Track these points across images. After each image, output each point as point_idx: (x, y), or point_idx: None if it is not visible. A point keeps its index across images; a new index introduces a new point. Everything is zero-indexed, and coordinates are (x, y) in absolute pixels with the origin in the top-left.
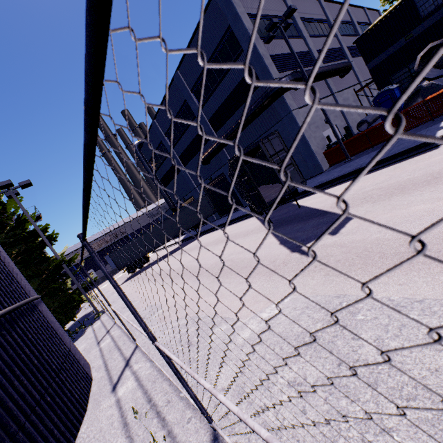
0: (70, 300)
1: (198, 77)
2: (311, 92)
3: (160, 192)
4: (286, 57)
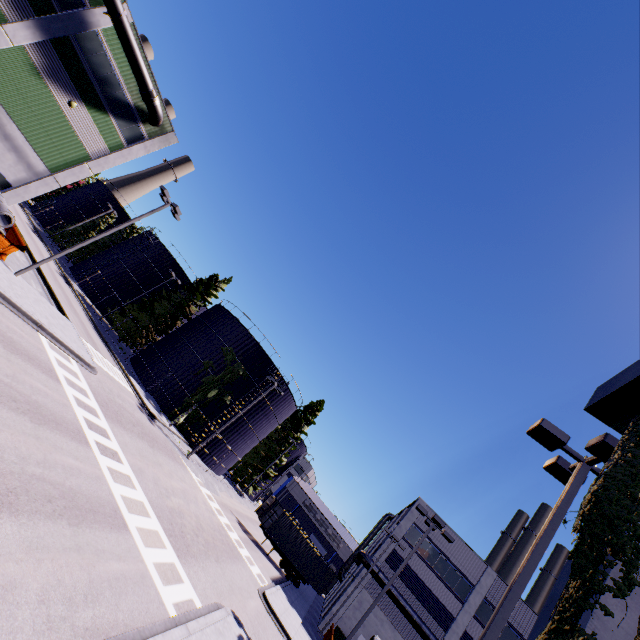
0: (246, 477)
1: (399, 520)
2: (400, 616)
3: (355, 550)
4: (413, 574)
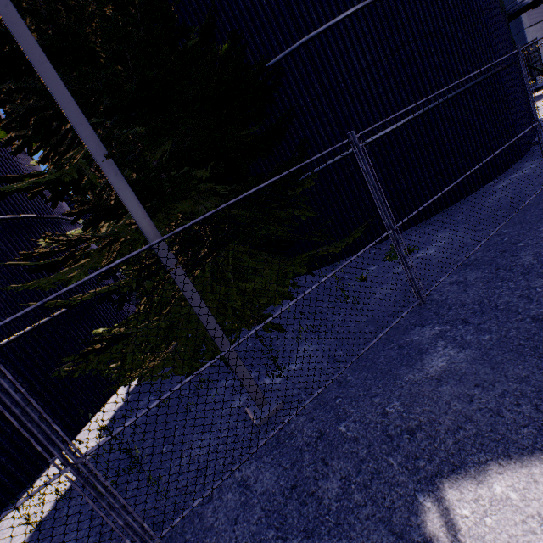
0: None
1: None
2: (541, 10)
3: None
4: None
